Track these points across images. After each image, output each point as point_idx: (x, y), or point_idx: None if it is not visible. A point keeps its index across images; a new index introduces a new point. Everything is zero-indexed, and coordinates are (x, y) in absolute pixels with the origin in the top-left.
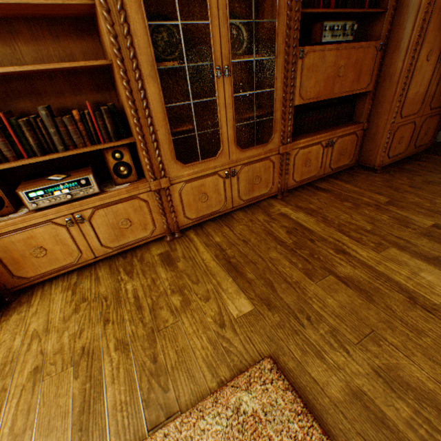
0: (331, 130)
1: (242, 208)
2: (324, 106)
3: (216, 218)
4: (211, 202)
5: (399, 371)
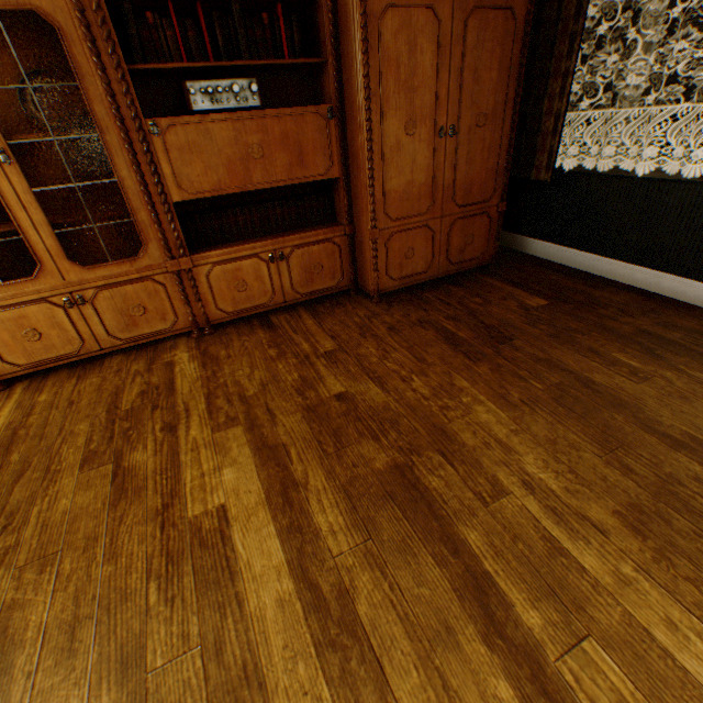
0: (281, 236)
1: (132, 350)
2: (283, 198)
3: (80, 364)
4: (52, 341)
5: (20, 610)
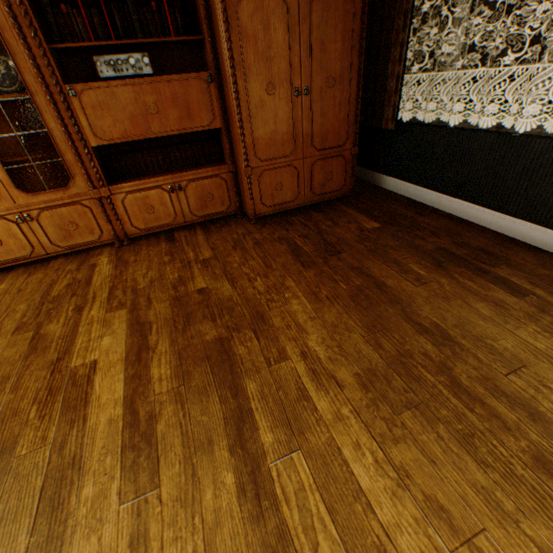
0: (179, 172)
1: (71, 255)
2: (183, 143)
3: (34, 264)
4: (11, 247)
5: None
